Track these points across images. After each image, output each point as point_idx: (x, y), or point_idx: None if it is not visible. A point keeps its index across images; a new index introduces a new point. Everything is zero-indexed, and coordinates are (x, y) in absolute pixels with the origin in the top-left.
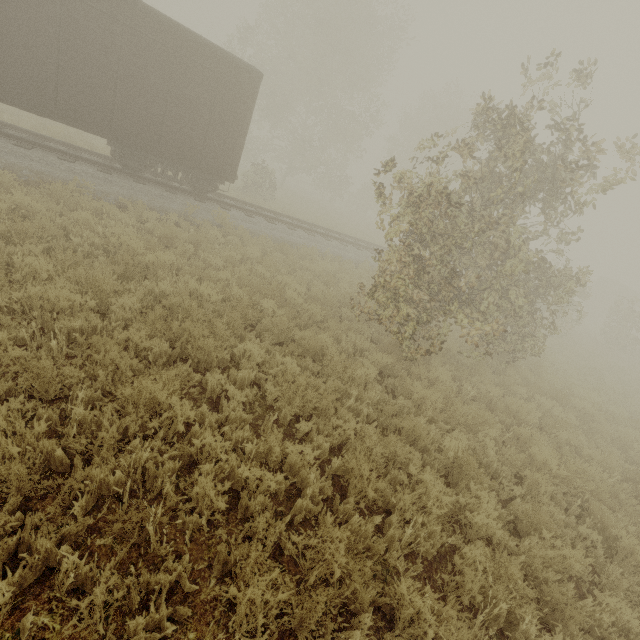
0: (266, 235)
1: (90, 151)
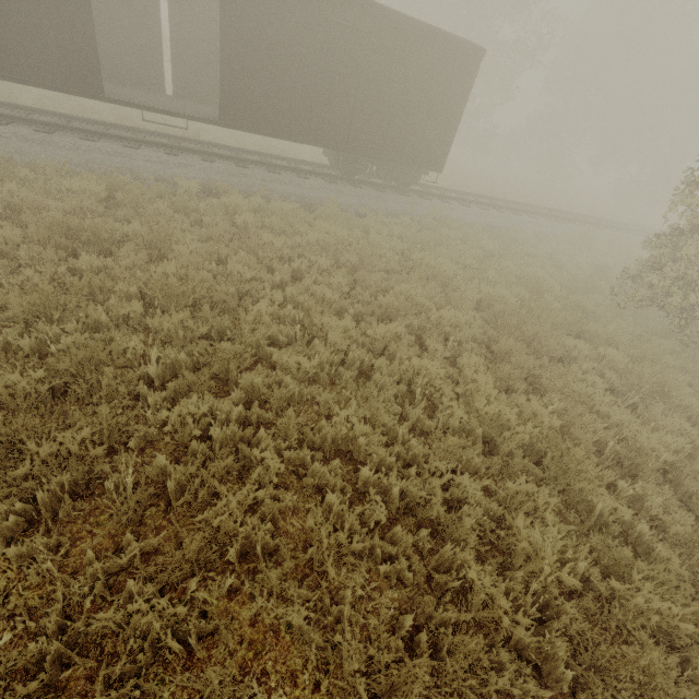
0: (472, 222)
1: (304, 161)
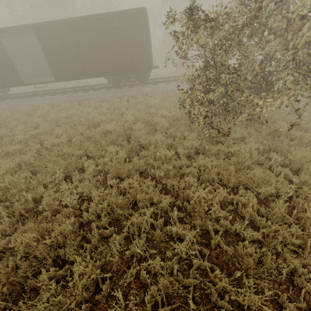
0: (171, 90)
1: (107, 83)
